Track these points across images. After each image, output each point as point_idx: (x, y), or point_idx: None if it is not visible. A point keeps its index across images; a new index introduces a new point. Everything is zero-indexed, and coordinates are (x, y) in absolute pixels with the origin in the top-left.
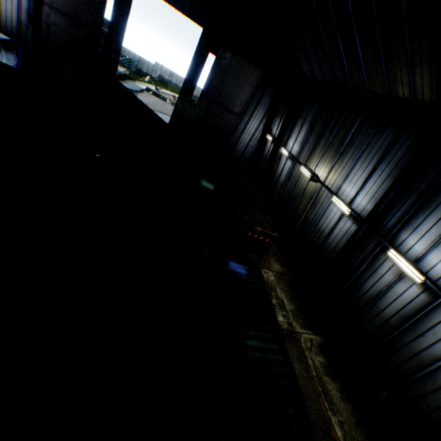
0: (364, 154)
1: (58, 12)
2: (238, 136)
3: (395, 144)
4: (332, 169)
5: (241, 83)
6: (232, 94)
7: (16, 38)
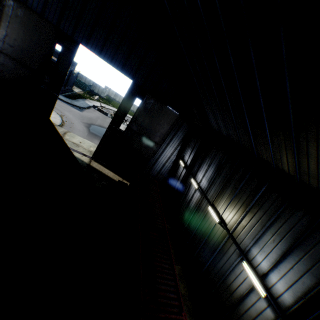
0: (274, 226)
1: (7, 55)
2: (157, 158)
3: (312, 234)
4: (240, 223)
5: (161, 121)
6: (153, 128)
7: None
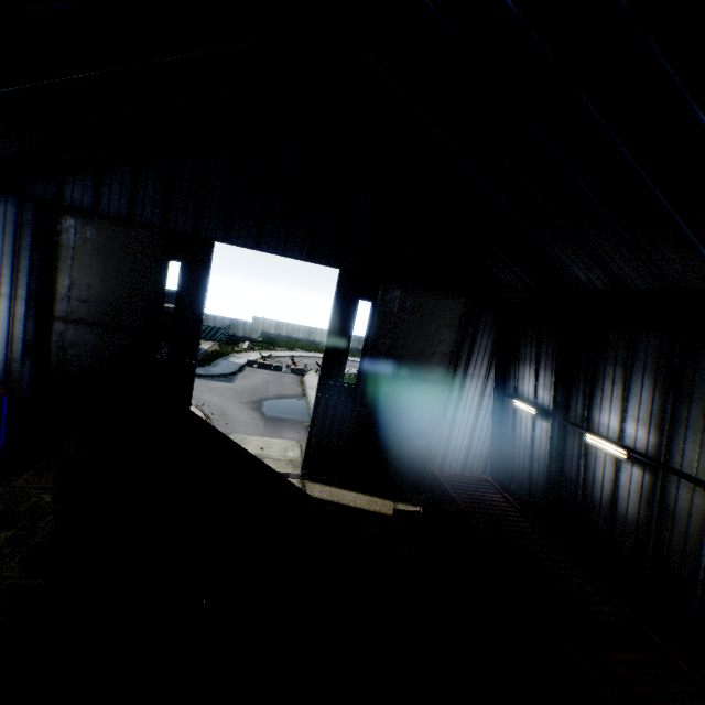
0: None
1: (80, 322)
2: (451, 418)
3: None
4: None
5: (431, 328)
6: (420, 351)
7: None
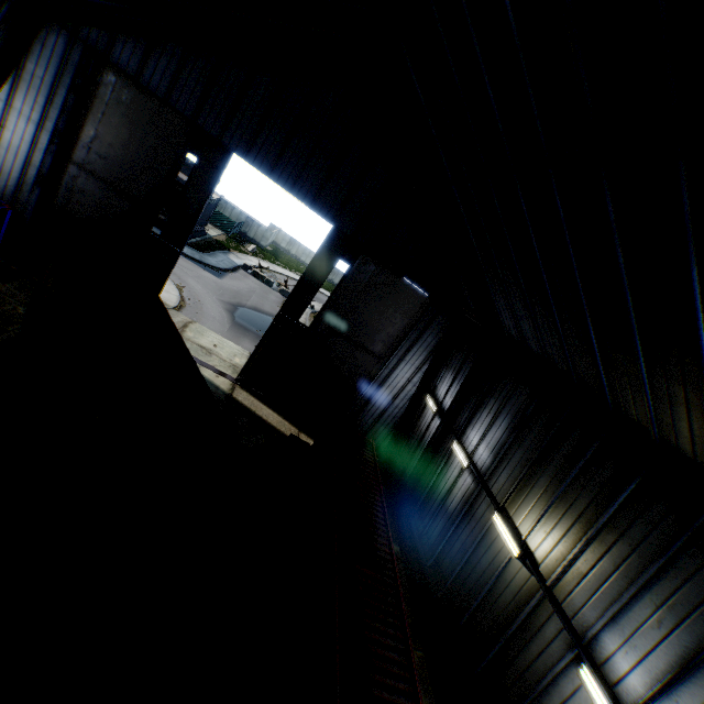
0: (659, 585)
1: (92, 174)
2: (375, 388)
3: None
4: (571, 566)
5: (389, 310)
6: (371, 324)
7: (5, 202)
